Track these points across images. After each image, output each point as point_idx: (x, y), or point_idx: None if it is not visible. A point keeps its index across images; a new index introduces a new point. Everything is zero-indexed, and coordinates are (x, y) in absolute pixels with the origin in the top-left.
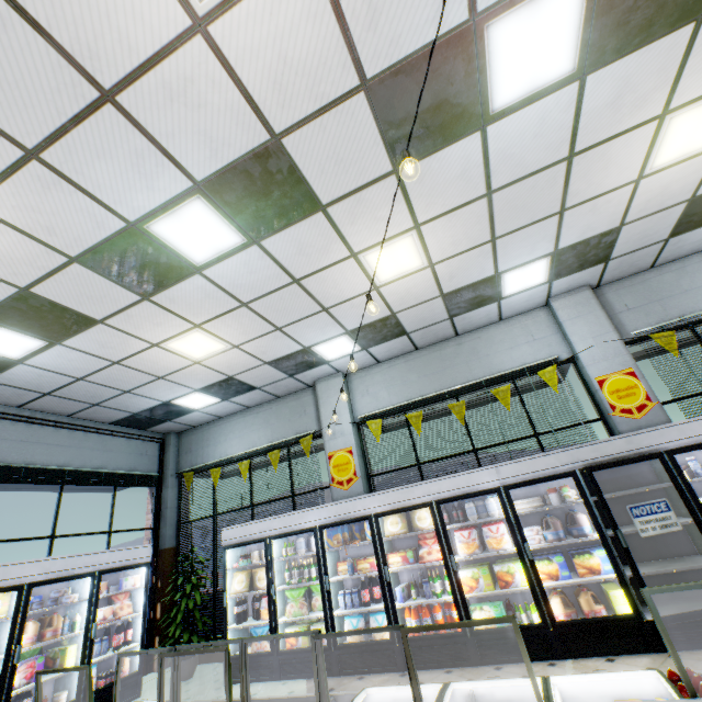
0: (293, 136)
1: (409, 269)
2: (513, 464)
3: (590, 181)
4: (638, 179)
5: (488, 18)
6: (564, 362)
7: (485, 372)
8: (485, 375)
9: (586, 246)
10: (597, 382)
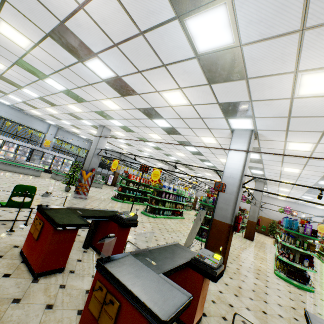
0: (41, 109)
1: (37, 113)
2: (24, 143)
3: (65, 126)
4: (70, 128)
5: (64, 120)
6: (44, 133)
7: (30, 125)
8: (30, 126)
9: (61, 126)
10: (46, 140)
